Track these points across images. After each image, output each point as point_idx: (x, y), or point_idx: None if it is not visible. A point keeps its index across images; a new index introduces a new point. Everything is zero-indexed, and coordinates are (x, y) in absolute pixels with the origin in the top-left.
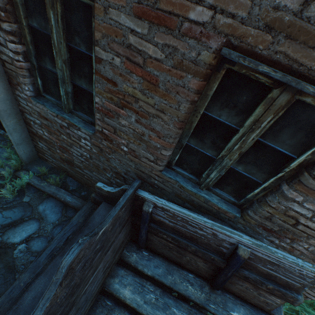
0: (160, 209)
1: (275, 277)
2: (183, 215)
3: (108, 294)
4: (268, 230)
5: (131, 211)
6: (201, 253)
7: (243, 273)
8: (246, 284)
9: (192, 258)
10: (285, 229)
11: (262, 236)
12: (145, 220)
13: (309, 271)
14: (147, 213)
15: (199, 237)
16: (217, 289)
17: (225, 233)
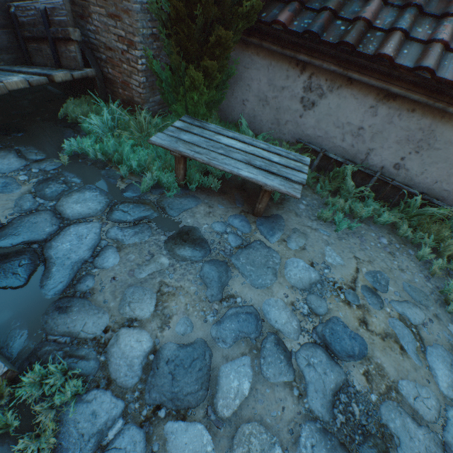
0: (18, 10)
1: (62, 23)
2: (24, 4)
3: (15, 107)
4: (82, 17)
5: (11, 24)
6: (39, 32)
7: (52, 31)
8: (63, 48)
9: (45, 49)
10: (83, 7)
11: (86, 29)
12: (15, 24)
13: (61, 0)
14: (12, 15)
15: (36, 20)
16: (57, 65)
17: (36, 1)
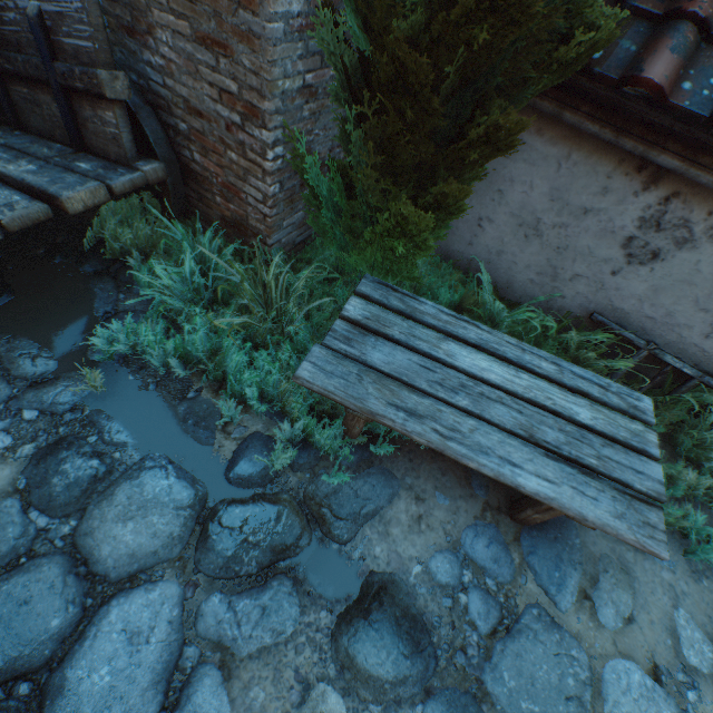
0: None
1: (81, 54)
2: None
3: None
4: (131, 32)
5: None
6: (28, 65)
7: (59, 69)
8: (88, 110)
9: (47, 103)
10: (132, 9)
11: (141, 60)
12: None
13: None
14: None
15: (20, 35)
16: (76, 146)
17: None
